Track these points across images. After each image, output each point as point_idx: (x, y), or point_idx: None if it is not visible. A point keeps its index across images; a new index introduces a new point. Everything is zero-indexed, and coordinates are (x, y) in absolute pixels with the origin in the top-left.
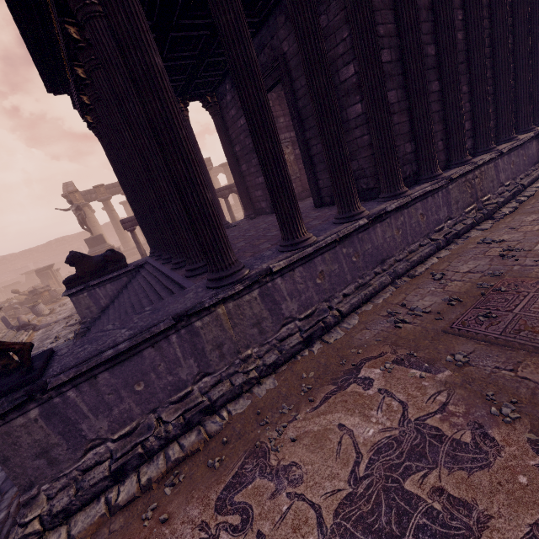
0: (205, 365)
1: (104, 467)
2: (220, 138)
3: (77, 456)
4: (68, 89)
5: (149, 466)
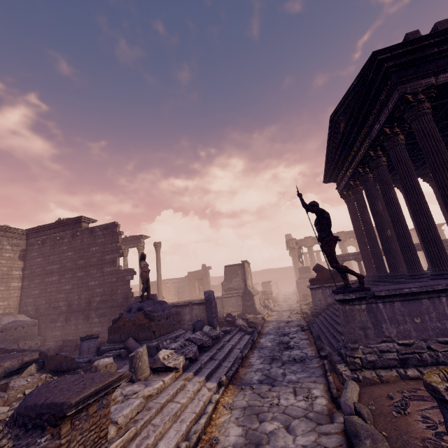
0: None
1: (393, 354)
2: (438, 201)
3: (377, 340)
4: (340, 179)
5: (424, 369)
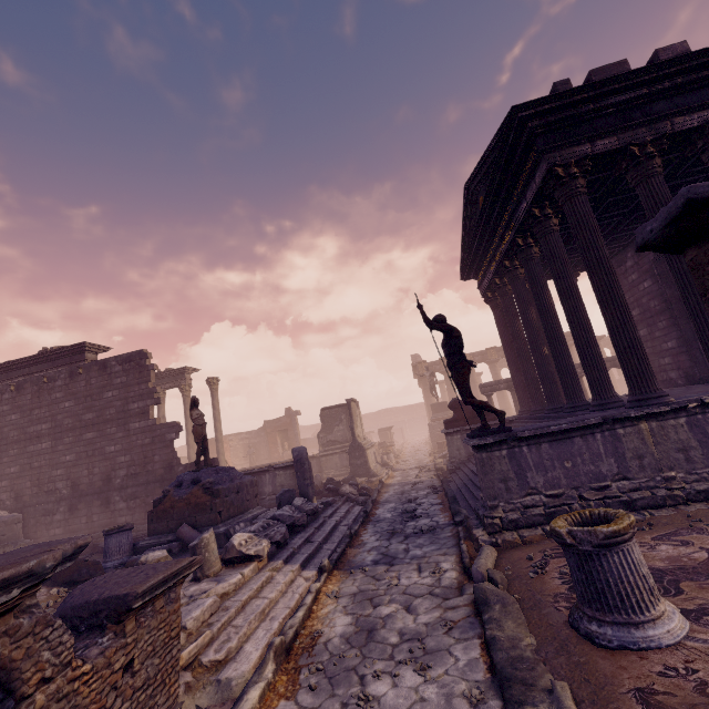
0: (623, 469)
1: (540, 509)
2: None
3: (521, 493)
4: (483, 276)
5: None
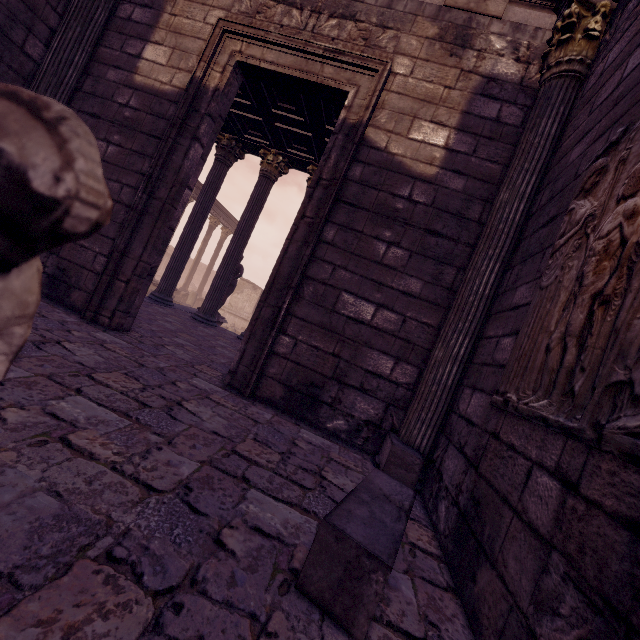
0: None
1: None
2: None
3: None
4: None
5: None
